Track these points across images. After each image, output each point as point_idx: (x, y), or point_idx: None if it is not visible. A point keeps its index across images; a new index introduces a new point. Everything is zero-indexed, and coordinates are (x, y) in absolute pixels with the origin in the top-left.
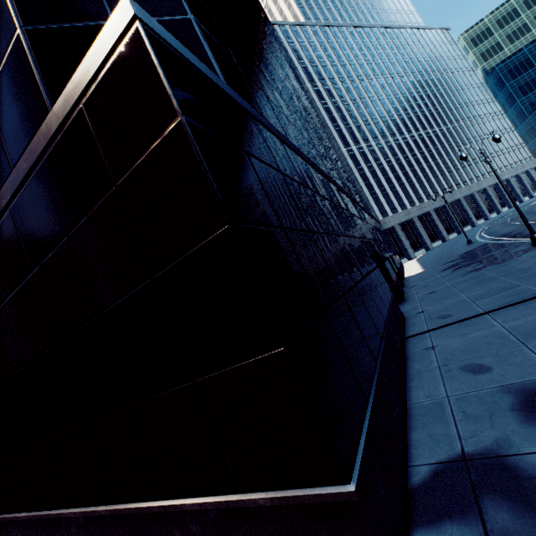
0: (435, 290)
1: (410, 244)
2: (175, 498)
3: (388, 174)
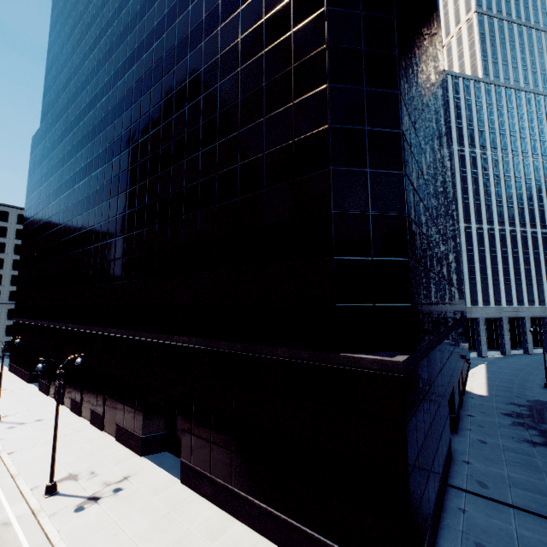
0: (486, 440)
1: (487, 342)
2: (328, 540)
3: (497, 264)
